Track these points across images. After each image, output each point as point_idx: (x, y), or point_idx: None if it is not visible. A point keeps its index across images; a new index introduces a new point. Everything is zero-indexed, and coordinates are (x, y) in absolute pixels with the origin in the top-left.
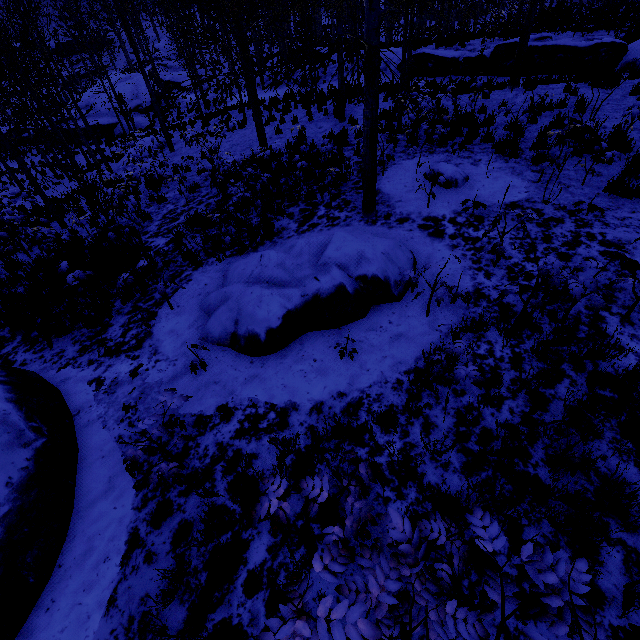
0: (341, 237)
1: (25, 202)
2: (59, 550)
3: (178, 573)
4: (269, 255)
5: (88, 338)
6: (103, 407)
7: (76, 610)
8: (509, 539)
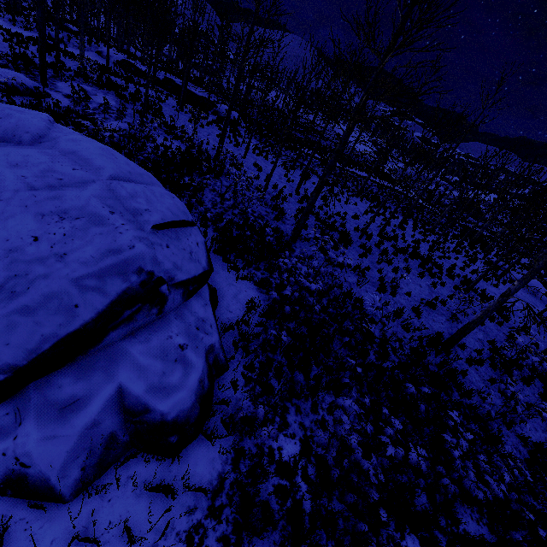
0: (18, 73)
1: None
2: None
3: None
4: None
5: None
6: None
7: None
8: None
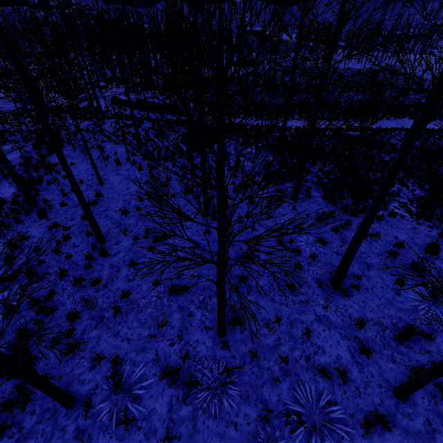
0: None
1: None
2: None
3: None
4: None
5: None
6: None
7: None
8: None
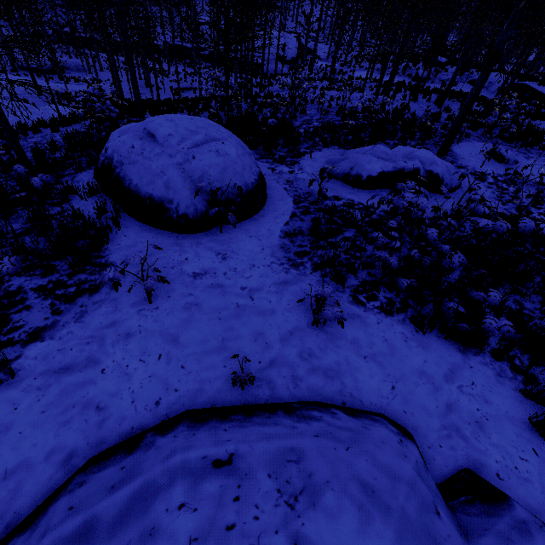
0: (425, 151)
1: (193, 94)
2: (263, 206)
3: (319, 222)
4: (379, 146)
5: (264, 155)
6: (276, 177)
7: (273, 220)
8: (464, 269)
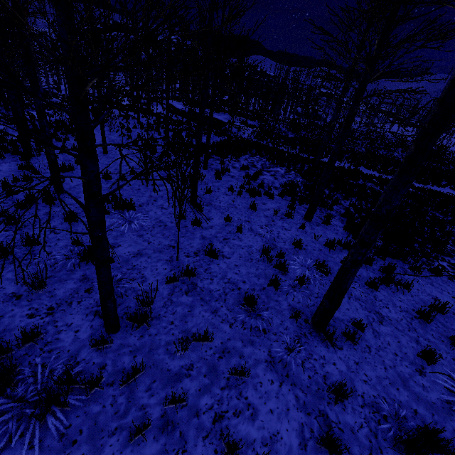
0: None
1: None
2: None
3: None
4: None
5: None
6: None
7: None
8: None
